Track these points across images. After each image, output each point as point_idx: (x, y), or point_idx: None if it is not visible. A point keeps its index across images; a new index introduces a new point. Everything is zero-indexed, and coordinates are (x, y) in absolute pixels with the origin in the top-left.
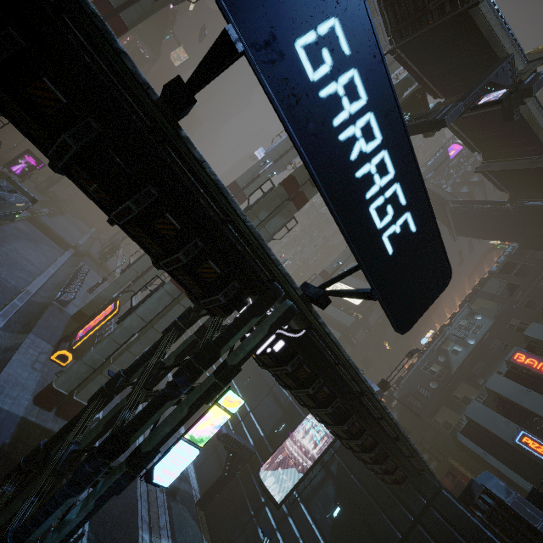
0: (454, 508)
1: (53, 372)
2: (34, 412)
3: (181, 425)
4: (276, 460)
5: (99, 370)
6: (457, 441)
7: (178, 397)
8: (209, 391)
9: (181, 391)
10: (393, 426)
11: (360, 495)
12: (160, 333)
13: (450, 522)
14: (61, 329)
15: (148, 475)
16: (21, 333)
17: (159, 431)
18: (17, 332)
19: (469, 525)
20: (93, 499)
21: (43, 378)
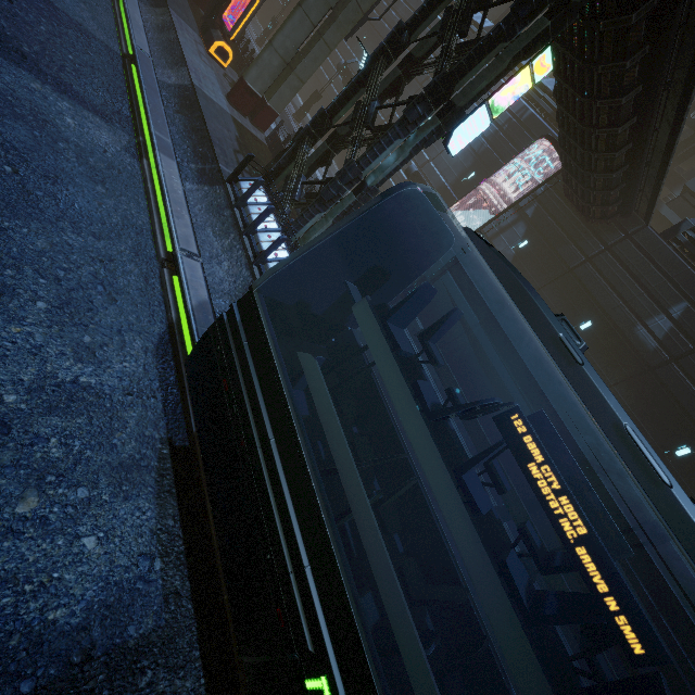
0: (652, 240)
1: (220, 74)
2: (235, 114)
3: (494, 83)
4: (461, 206)
5: (287, 68)
6: (655, 214)
7: (510, 40)
8: (536, 41)
9: (516, 32)
10: (653, 147)
11: (553, 233)
12: (362, 11)
13: (641, 249)
14: (189, 12)
15: (447, 138)
16: (157, 7)
17: (475, 86)
18: (149, 4)
19: (661, 251)
20: (410, 147)
21: (218, 78)
